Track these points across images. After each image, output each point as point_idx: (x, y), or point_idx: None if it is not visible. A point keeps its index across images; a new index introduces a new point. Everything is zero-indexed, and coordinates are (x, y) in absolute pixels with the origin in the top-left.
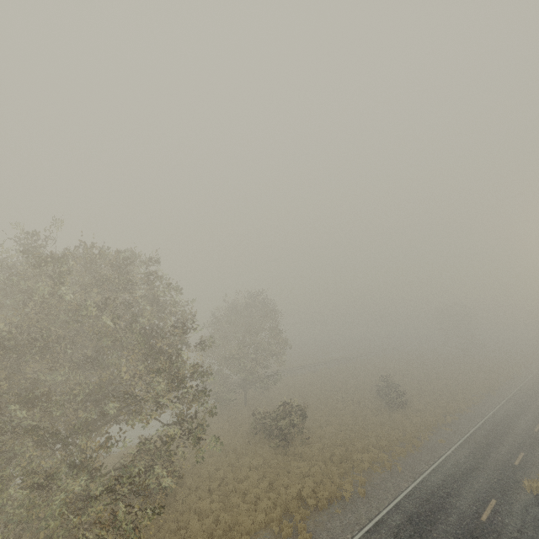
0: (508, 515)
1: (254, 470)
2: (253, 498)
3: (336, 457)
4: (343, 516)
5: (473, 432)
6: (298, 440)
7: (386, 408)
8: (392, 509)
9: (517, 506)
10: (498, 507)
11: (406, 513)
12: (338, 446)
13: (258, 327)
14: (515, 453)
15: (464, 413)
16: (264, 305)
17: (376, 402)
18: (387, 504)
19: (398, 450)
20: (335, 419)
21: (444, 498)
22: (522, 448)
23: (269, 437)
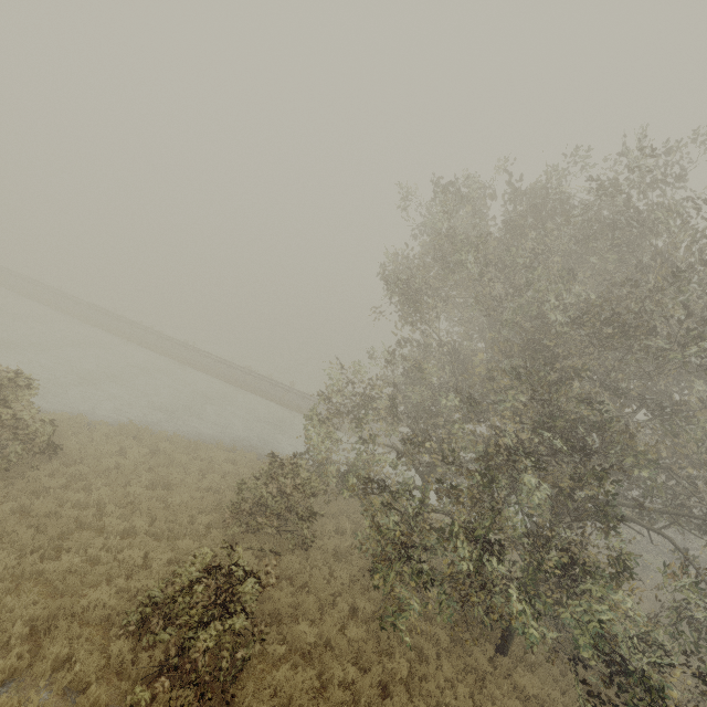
0: None
1: None
2: None
3: None
4: None
5: None
6: None
7: None
8: None
9: None
10: None
11: None
12: None
13: None
14: None
15: None
16: None
17: None
18: None
19: None
20: None
21: None
22: None
23: None
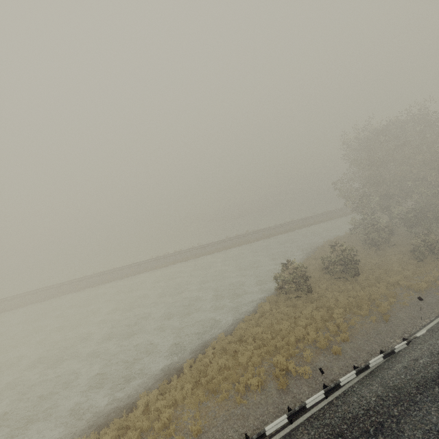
0: None
1: None
2: None
3: None
4: None
5: None
6: None
7: None
8: None
9: None
10: None
11: None
12: None
13: None
14: None
15: None
16: None
17: None
18: None
19: None
20: None
21: None
22: None
23: None
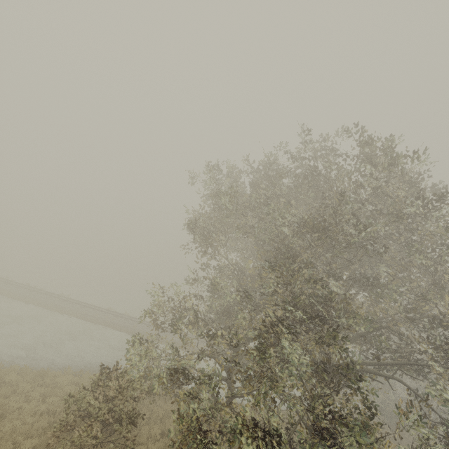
0: None
1: None
2: None
3: None
4: None
5: None
6: None
7: None
8: None
9: None
10: None
11: None
12: None
13: None
14: None
15: None
16: None
17: None
18: None
19: None
20: None
21: None
22: None
23: None
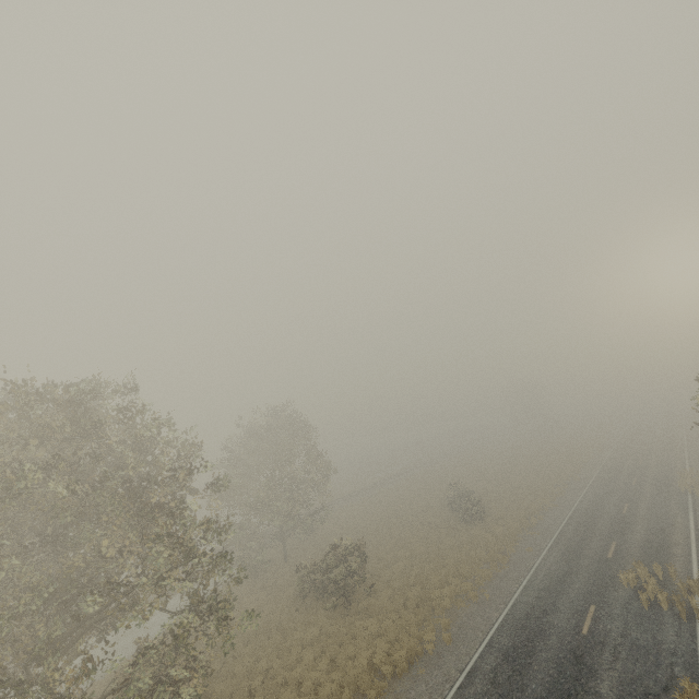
0: (609, 620)
1: (309, 647)
2: (312, 687)
3: (411, 602)
4: (428, 676)
5: (561, 530)
6: (361, 592)
7: (462, 524)
8: (484, 650)
9: (617, 606)
10: (598, 613)
11: (501, 650)
12: (411, 587)
13: (288, 452)
14: (607, 544)
15: (549, 510)
16: (292, 422)
17: (449, 518)
18: (479, 645)
19: (483, 574)
20: (404, 553)
21: (540, 619)
22: (613, 536)
23: (324, 597)
